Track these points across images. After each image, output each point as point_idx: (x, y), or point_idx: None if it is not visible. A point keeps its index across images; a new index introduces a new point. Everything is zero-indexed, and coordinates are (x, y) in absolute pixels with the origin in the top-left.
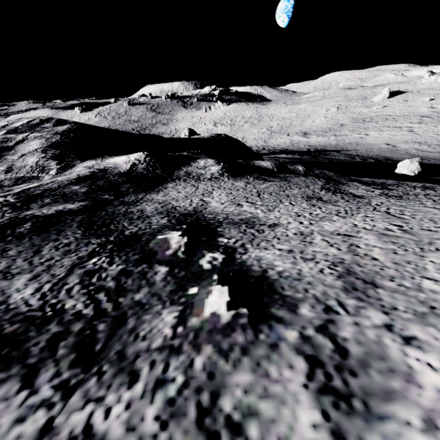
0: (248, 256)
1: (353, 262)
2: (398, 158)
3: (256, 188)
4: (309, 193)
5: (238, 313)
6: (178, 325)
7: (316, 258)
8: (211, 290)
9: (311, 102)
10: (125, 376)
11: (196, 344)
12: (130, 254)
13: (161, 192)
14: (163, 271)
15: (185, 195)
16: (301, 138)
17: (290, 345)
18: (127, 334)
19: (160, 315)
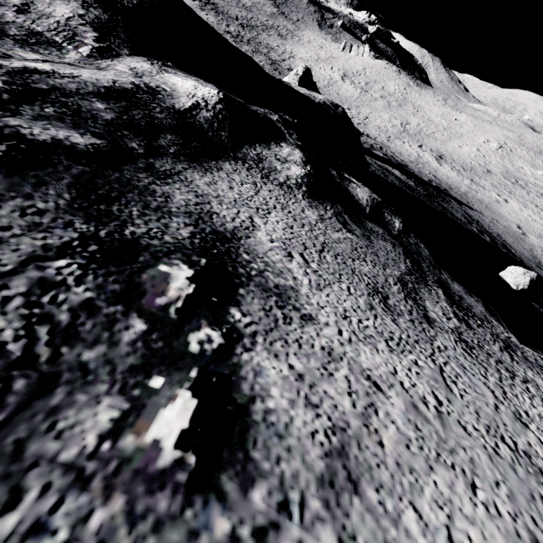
0: (250, 357)
1: (356, 436)
2: (517, 251)
3: (326, 234)
4: (380, 281)
5: (183, 461)
6: (108, 437)
7: (321, 406)
8: (176, 395)
9: (475, 119)
10: (5, 491)
11: (110, 485)
12: (111, 277)
13: (208, 175)
14: (138, 328)
15: (236, 199)
16: (432, 160)
17: (212, 542)
18: (44, 415)
19: (97, 405)
